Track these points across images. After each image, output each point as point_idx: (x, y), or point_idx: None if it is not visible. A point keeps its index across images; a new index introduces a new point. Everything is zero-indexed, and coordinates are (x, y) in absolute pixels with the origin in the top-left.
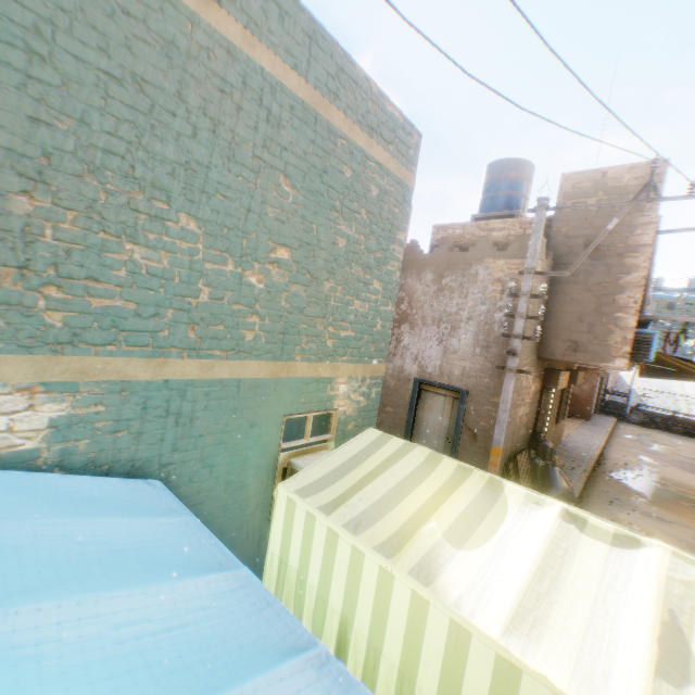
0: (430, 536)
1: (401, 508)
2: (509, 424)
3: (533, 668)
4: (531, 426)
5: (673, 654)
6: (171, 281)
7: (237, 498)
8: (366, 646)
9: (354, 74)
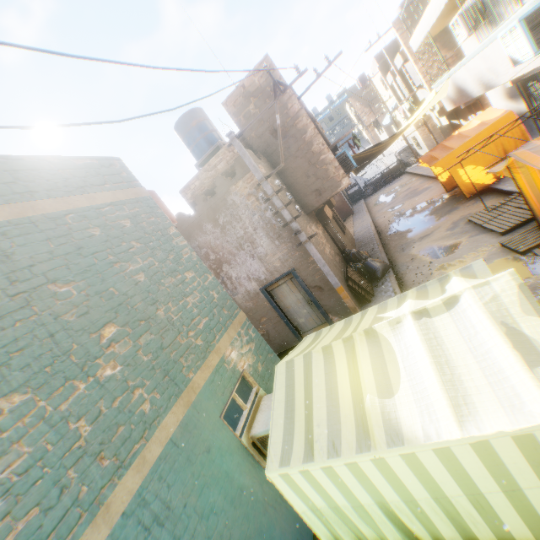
0: (375, 407)
1: (343, 404)
2: (329, 264)
3: (491, 433)
4: (338, 250)
5: (524, 346)
6: (47, 454)
7: (246, 500)
8: (405, 504)
9: (28, 164)
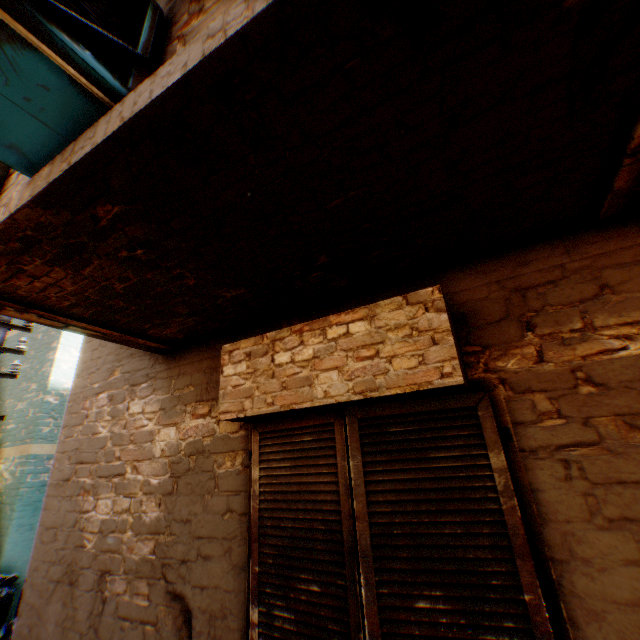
0: None
1: None
2: (52, 532)
3: None
4: (224, 605)
5: None
6: None
7: None
8: None
9: None
